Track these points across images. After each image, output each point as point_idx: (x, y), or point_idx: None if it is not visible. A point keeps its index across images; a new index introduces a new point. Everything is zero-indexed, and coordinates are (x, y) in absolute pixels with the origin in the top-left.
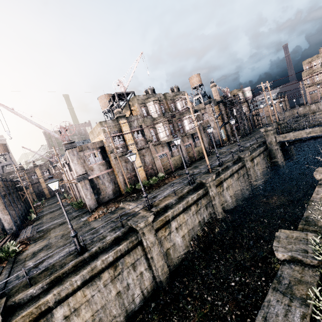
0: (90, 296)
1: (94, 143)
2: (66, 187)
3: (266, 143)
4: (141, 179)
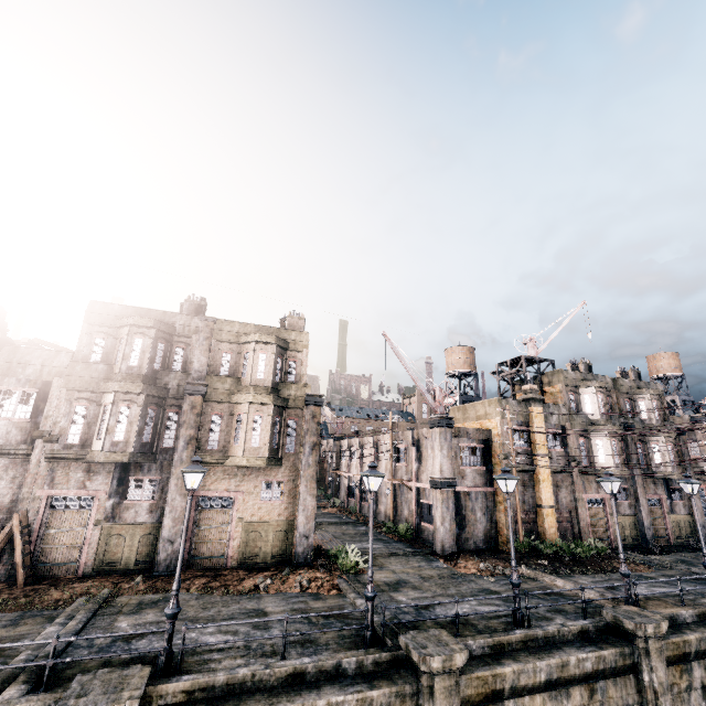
0: None
1: (478, 430)
2: (337, 487)
3: None
4: (546, 535)
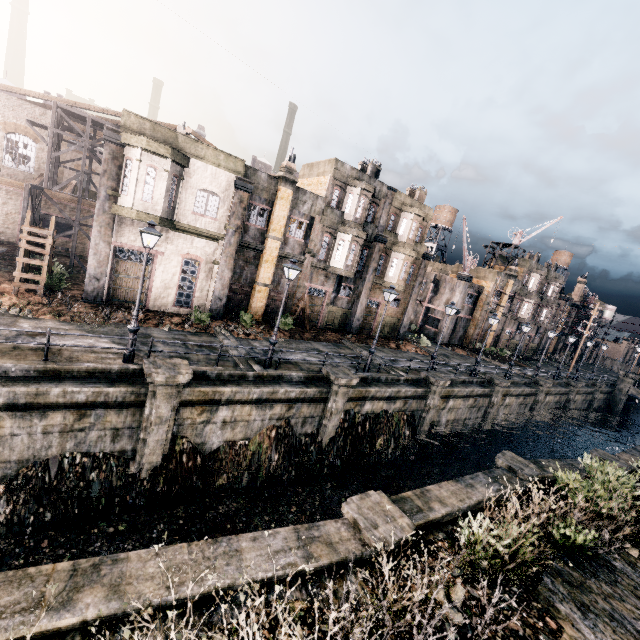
0: (513, 404)
1: (479, 286)
2: None
3: (615, 387)
4: (486, 343)
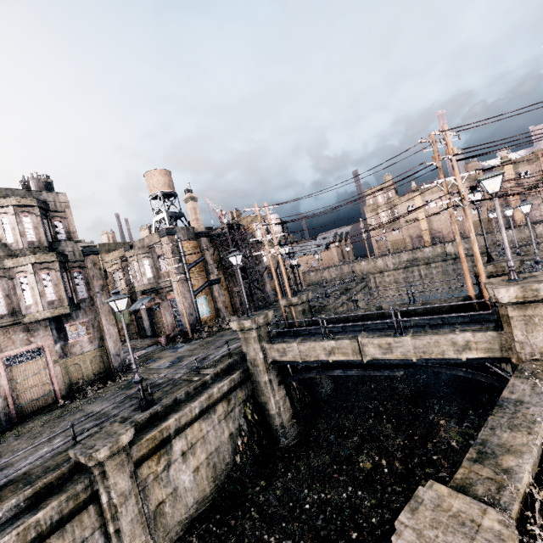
0: None
1: None
2: None
3: (246, 360)
4: None
